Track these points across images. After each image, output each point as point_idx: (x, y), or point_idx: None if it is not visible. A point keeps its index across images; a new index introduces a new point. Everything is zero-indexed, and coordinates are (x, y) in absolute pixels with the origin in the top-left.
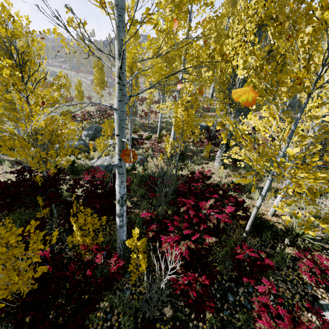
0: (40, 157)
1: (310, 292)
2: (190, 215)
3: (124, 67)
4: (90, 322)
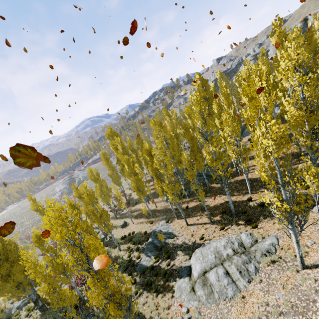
0: None
1: None
2: None
3: None
4: None
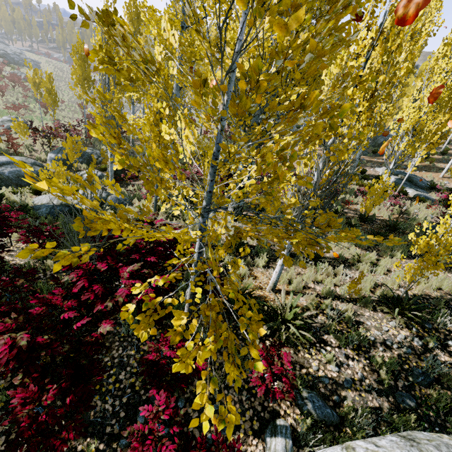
0: None
1: (271, 407)
2: (76, 288)
3: None
4: None
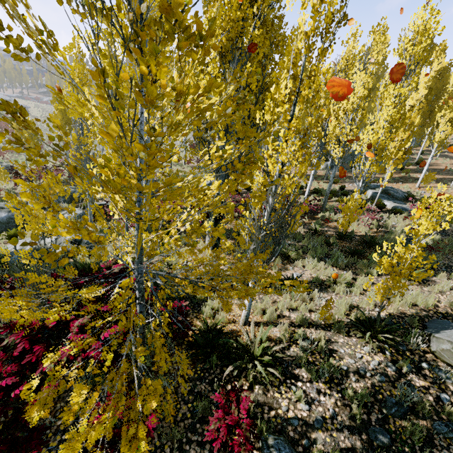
0: None
1: None
2: (15, 352)
3: None
4: None
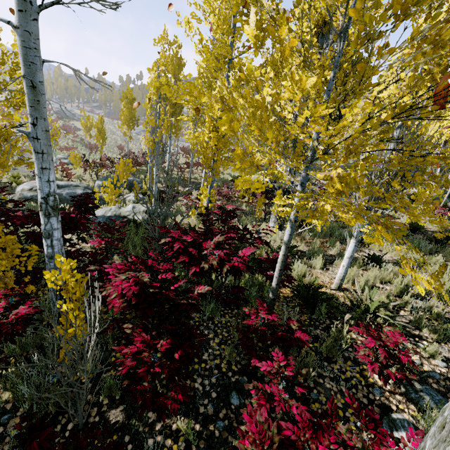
0: None
1: (379, 400)
2: (174, 249)
3: None
4: None
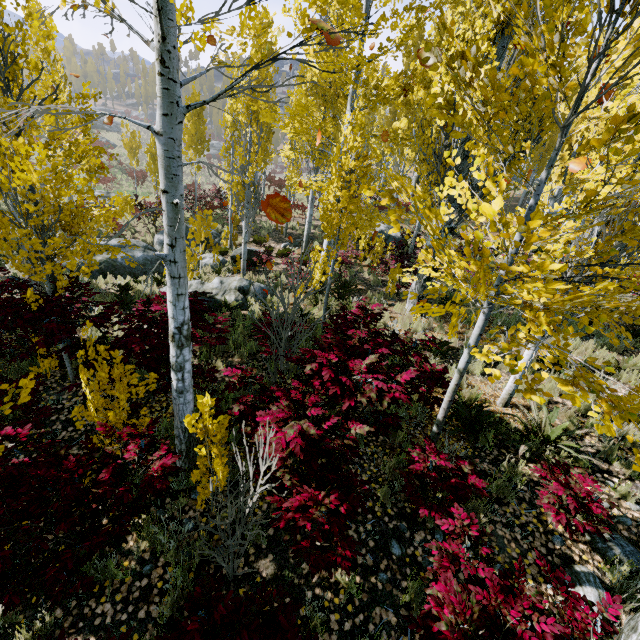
0: (37, 253)
1: (559, 549)
2: (324, 379)
3: (172, 40)
4: (106, 577)
